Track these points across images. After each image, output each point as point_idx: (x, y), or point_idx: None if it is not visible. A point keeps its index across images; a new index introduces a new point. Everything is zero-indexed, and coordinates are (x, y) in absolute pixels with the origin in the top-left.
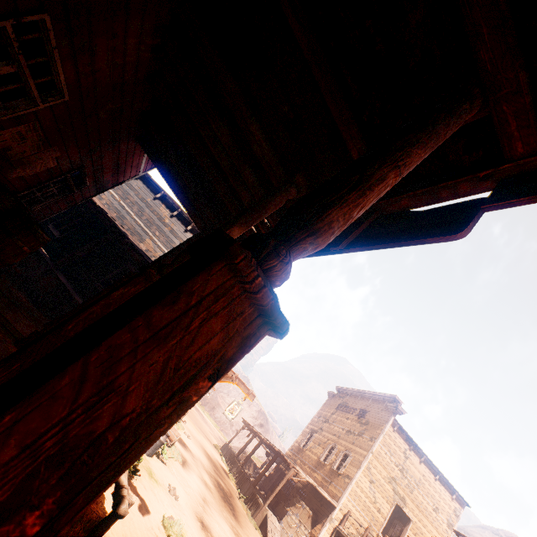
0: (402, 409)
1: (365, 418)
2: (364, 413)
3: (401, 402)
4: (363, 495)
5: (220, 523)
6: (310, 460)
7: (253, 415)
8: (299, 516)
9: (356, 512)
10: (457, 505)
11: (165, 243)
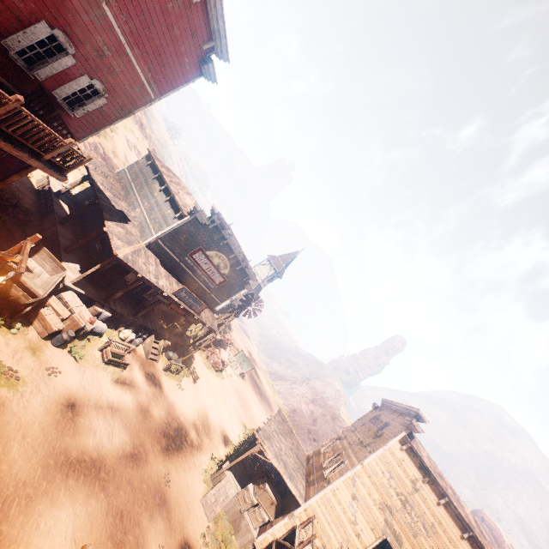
0: (417, 426)
1: (382, 431)
2: (385, 426)
3: (426, 420)
4: (339, 508)
5: (115, 428)
6: (317, 462)
7: (336, 430)
8: (258, 496)
9: (325, 522)
10: None
11: (148, 211)
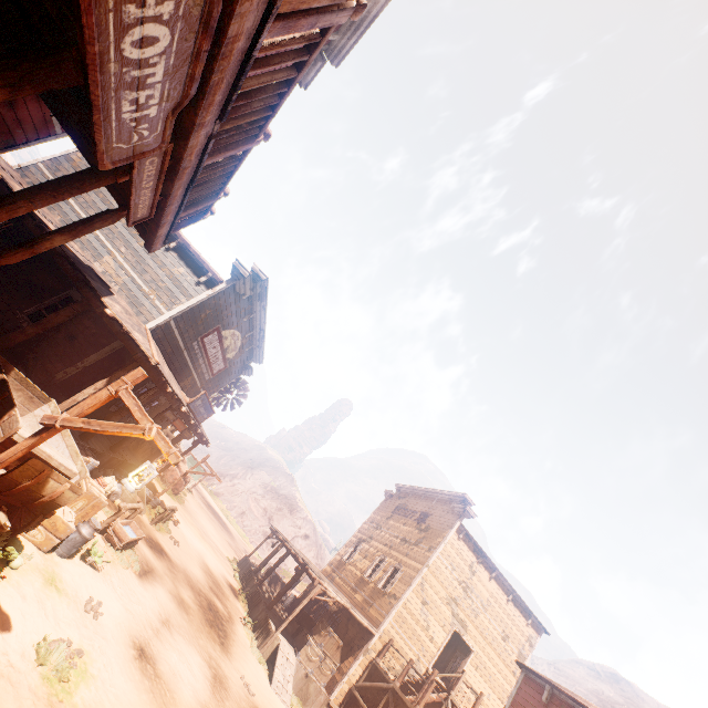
0: (471, 512)
1: (426, 523)
2: (425, 517)
3: (472, 502)
4: (412, 620)
5: (184, 653)
6: (351, 576)
7: (296, 524)
8: (323, 646)
9: (401, 641)
10: (533, 632)
11: (134, 264)
